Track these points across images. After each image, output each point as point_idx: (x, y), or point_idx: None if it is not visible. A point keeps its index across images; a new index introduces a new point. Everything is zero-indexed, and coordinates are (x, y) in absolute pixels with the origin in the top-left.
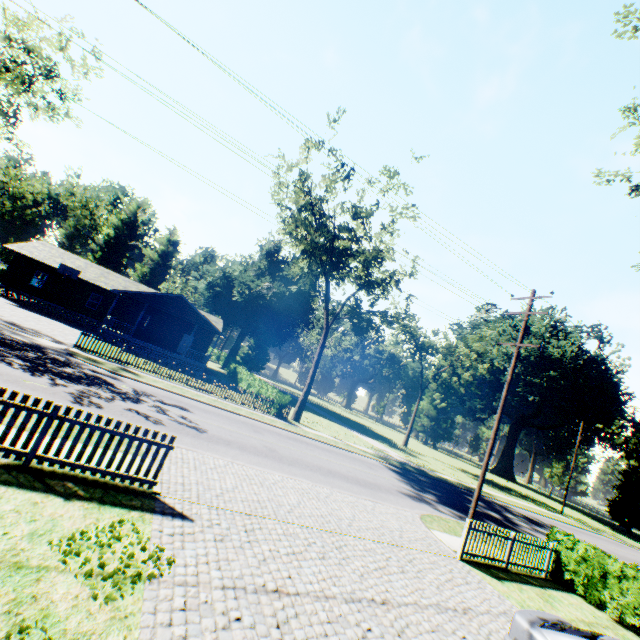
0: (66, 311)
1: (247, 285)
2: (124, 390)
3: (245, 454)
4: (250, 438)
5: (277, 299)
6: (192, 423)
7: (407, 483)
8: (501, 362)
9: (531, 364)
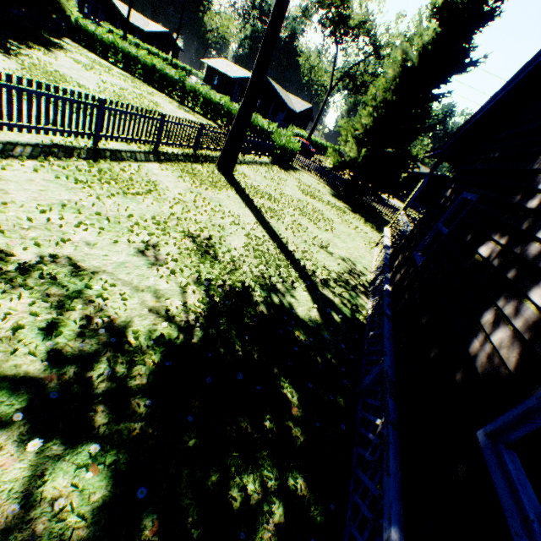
0: None
1: None
2: None
3: None
4: None
5: None
6: None
7: None
8: None
9: None
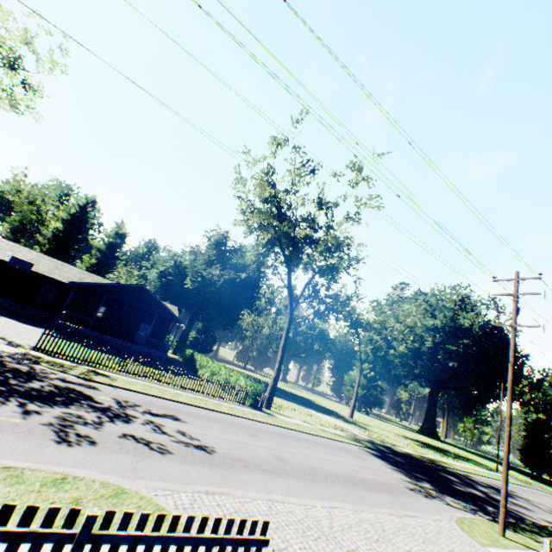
0: (15, 305)
1: (200, 273)
2: (106, 403)
3: (270, 478)
4: (255, 447)
5: (227, 285)
6: (195, 440)
7: (399, 471)
8: (422, 333)
9: (446, 334)
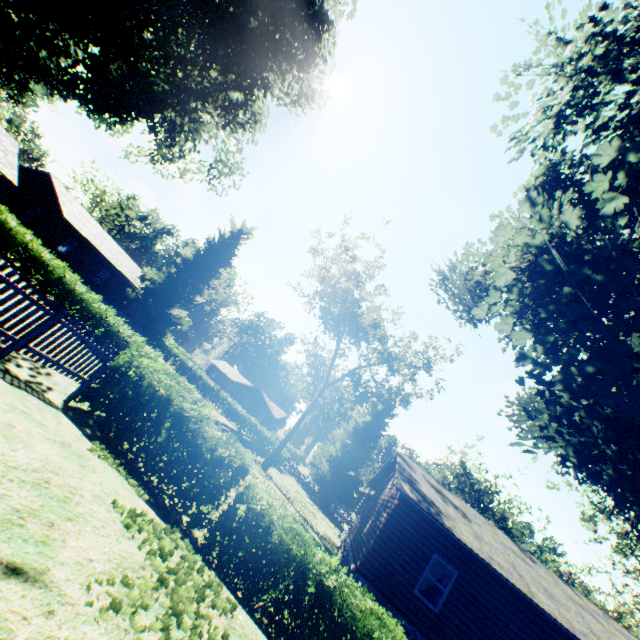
0: None
1: None
2: None
3: None
4: None
5: None
6: None
7: None
8: None
9: None
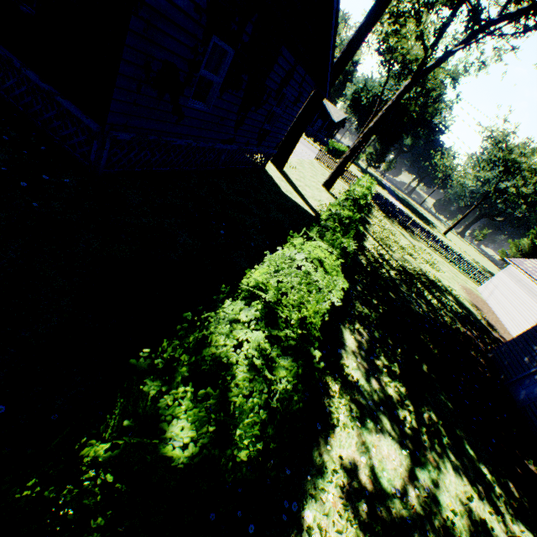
0: None
1: (368, 91)
2: None
3: None
4: None
5: None
6: None
7: None
8: None
9: None
